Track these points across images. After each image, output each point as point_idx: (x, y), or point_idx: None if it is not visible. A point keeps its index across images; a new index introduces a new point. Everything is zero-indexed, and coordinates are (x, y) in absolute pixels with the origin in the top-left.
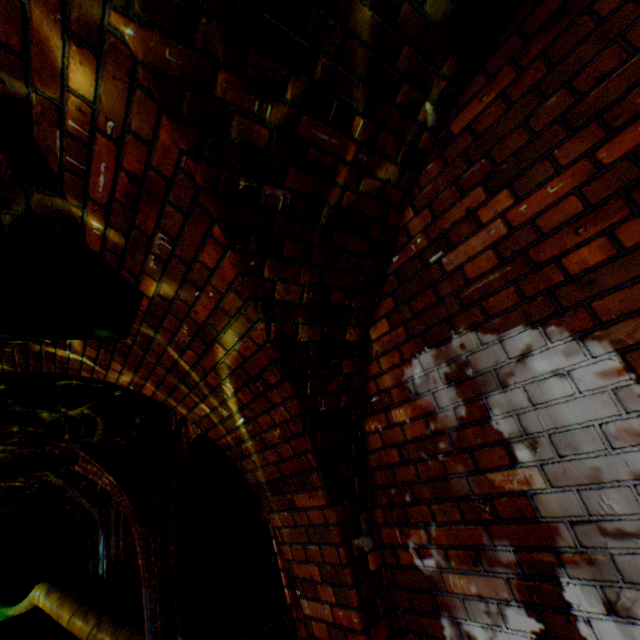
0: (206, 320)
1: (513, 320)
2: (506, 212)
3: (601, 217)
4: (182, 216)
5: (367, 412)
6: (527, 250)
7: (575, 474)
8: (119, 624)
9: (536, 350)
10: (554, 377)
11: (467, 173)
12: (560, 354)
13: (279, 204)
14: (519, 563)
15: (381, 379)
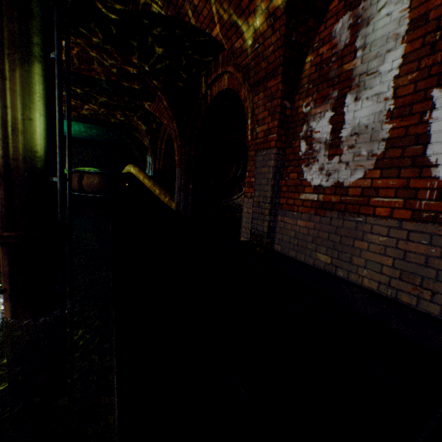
0: None
1: None
2: None
3: None
4: None
5: (310, 53)
6: None
7: (370, 57)
8: (161, 188)
9: (386, 5)
10: (385, 17)
11: None
12: (393, 5)
13: None
14: (337, 96)
15: (322, 34)
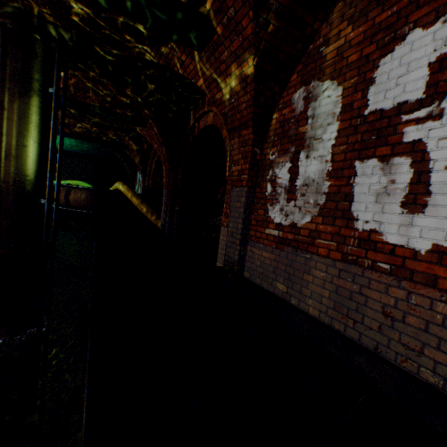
0: (235, 51)
1: (328, 78)
2: (347, 35)
3: (363, 44)
4: (242, 4)
5: (276, 111)
6: (344, 52)
7: (317, 126)
8: (149, 206)
9: (328, 89)
10: (327, 98)
11: (347, 13)
12: (332, 90)
13: (273, 8)
14: (294, 151)
15: (285, 98)
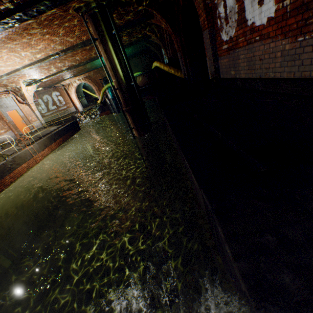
0: None
1: None
2: None
3: None
4: None
5: None
6: None
7: None
8: (174, 68)
9: None
10: None
11: None
12: None
13: None
14: None
15: None
